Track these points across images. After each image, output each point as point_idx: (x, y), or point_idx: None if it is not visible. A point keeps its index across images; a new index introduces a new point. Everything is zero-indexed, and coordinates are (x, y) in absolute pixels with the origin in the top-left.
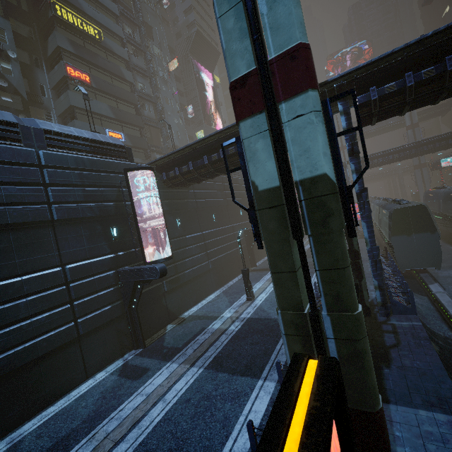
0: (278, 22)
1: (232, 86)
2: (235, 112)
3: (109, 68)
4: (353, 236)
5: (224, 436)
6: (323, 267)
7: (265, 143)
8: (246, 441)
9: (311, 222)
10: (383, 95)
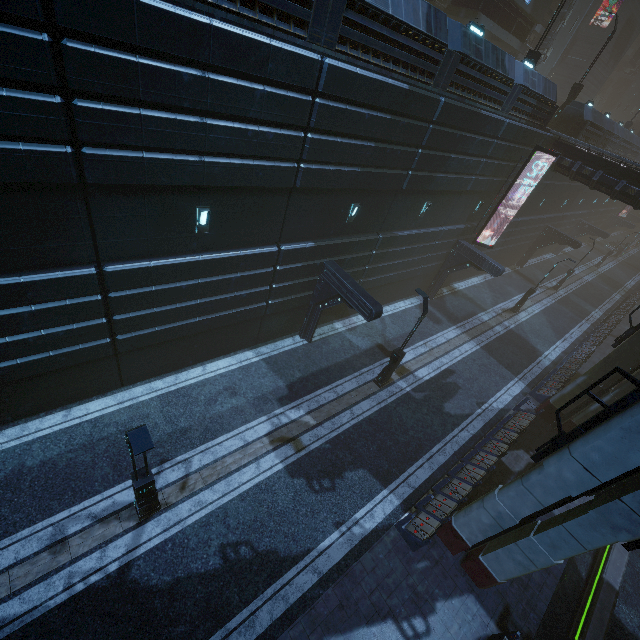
0: None
1: None
2: None
3: None
4: None
5: (497, 390)
6: None
7: None
8: (508, 398)
9: None
10: None
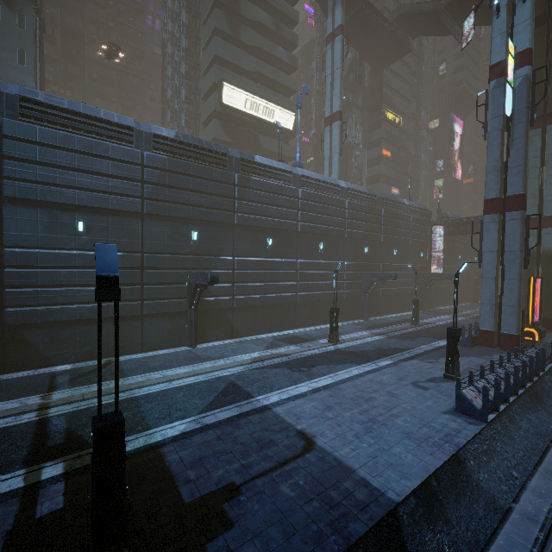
0: (549, 207)
1: None
2: None
3: (400, 144)
4: None
5: None
6: (544, 277)
7: (534, 238)
8: None
9: (543, 263)
10: None
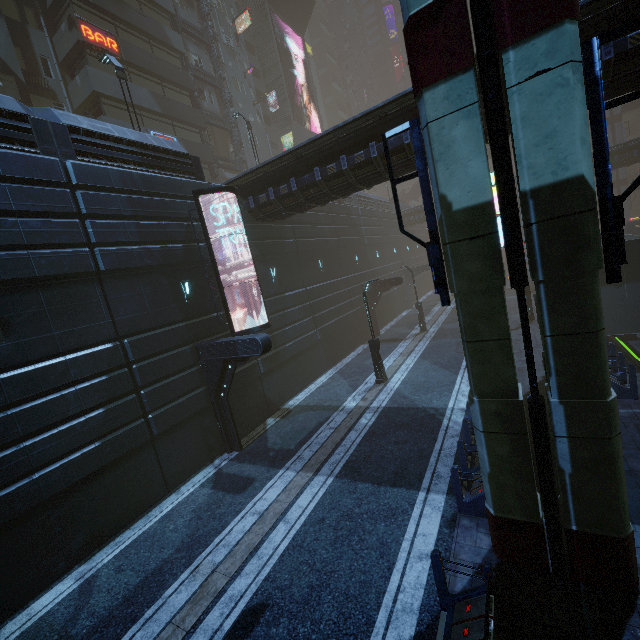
0: None
1: (412, 24)
2: (415, 74)
3: (146, 28)
4: (615, 280)
5: (386, 568)
6: (560, 331)
7: (471, 127)
8: (420, 575)
9: (545, 259)
10: (622, 52)
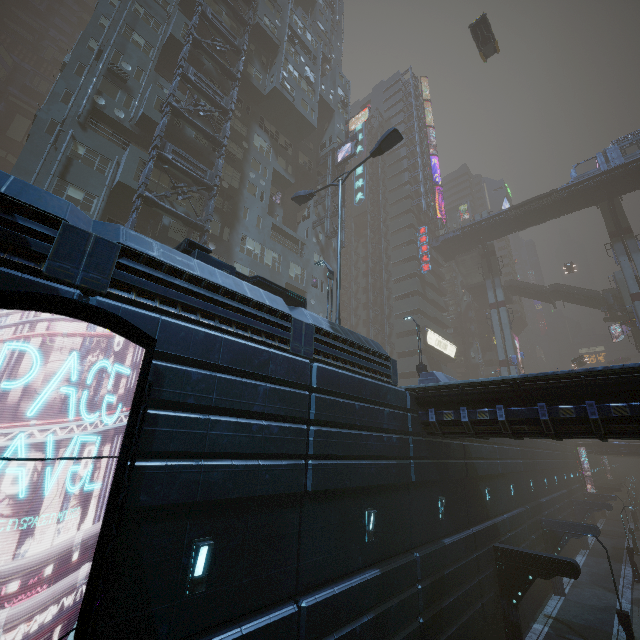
0: None
1: None
2: None
3: None
4: None
5: None
6: None
7: None
8: None
9: None
10: None
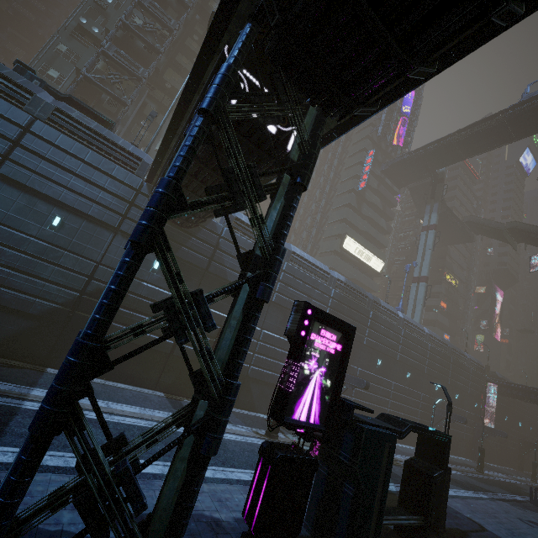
0: None
1: None
2: None
3: (454, 300)
4: None
5: None
6: None
7: None
8: None
9: None
10: None
